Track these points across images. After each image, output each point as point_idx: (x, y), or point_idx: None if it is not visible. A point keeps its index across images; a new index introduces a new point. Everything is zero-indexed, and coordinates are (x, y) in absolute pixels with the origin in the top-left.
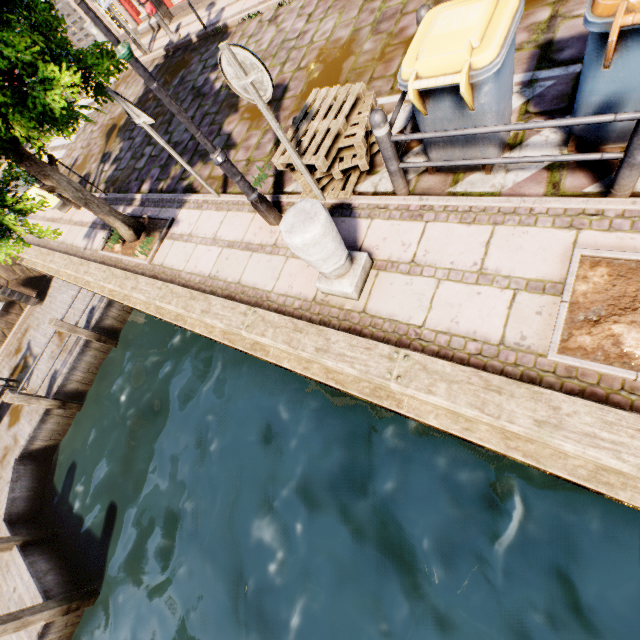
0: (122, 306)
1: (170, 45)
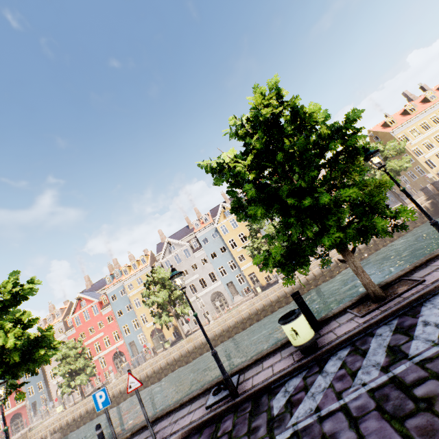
0: (59, 437)
1: (94, 389)
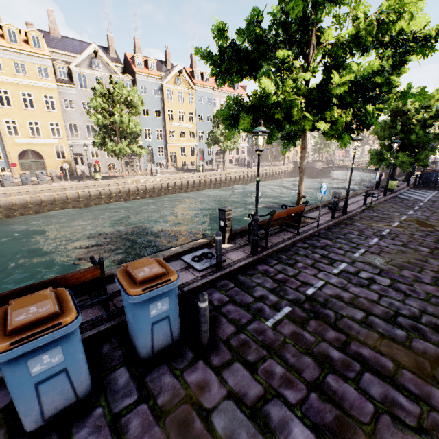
0: None
1: None
